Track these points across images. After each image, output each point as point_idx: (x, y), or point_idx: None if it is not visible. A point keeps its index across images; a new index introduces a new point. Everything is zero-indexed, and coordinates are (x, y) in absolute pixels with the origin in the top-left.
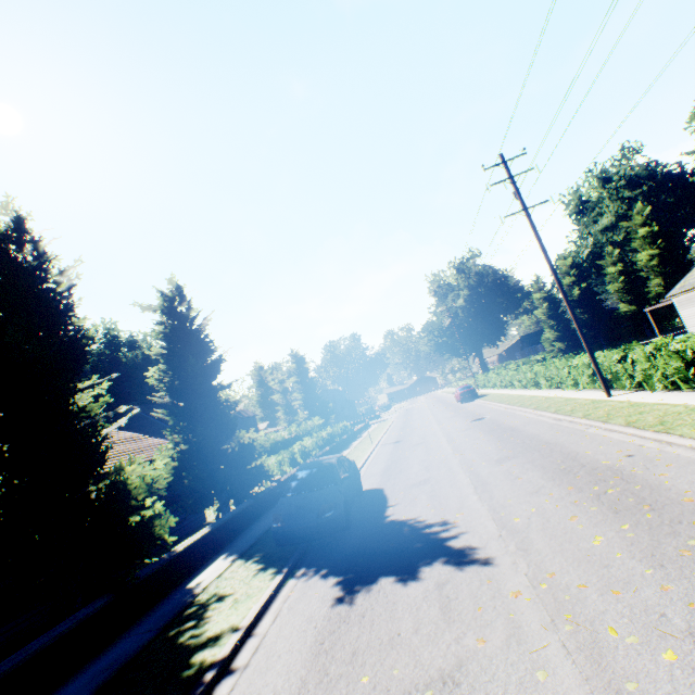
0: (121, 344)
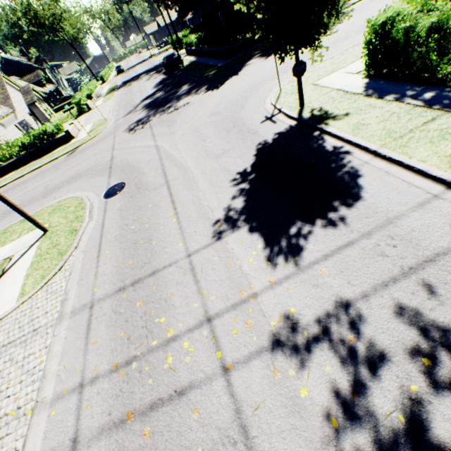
0: None
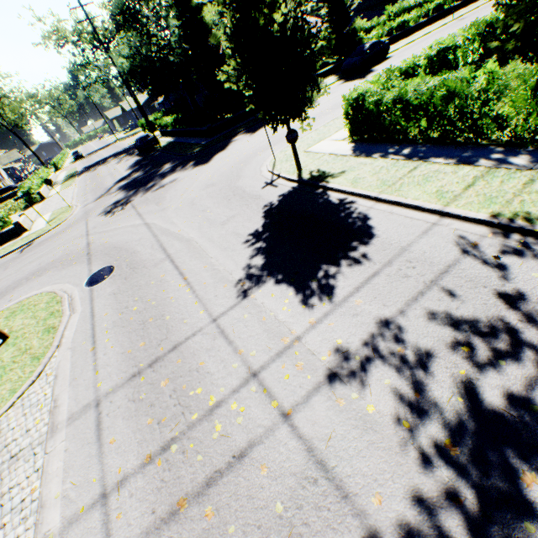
0: None
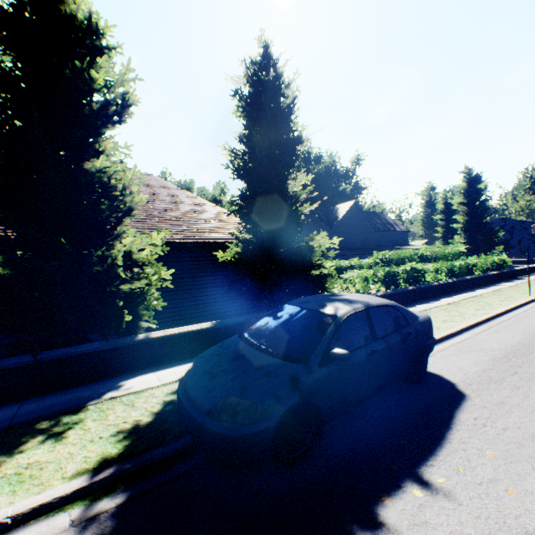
0: (310, 159)
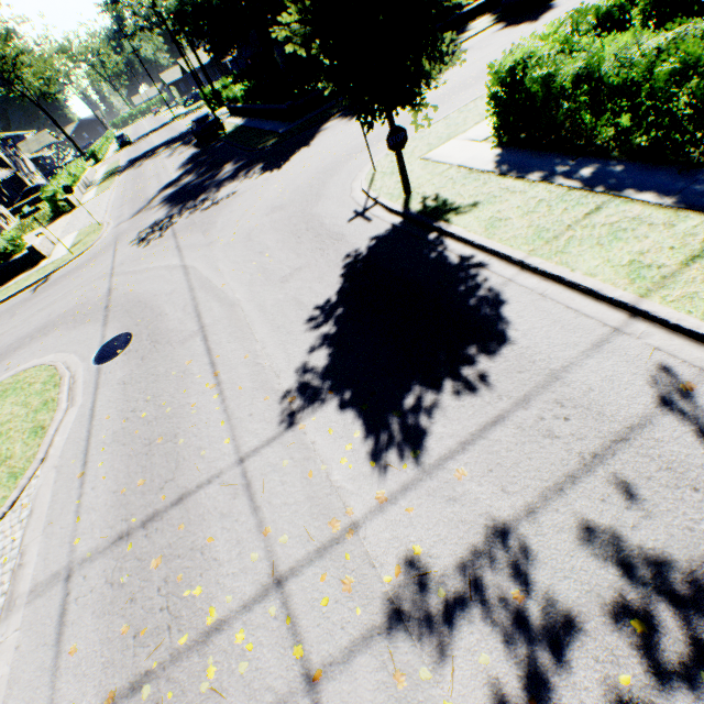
0: None
